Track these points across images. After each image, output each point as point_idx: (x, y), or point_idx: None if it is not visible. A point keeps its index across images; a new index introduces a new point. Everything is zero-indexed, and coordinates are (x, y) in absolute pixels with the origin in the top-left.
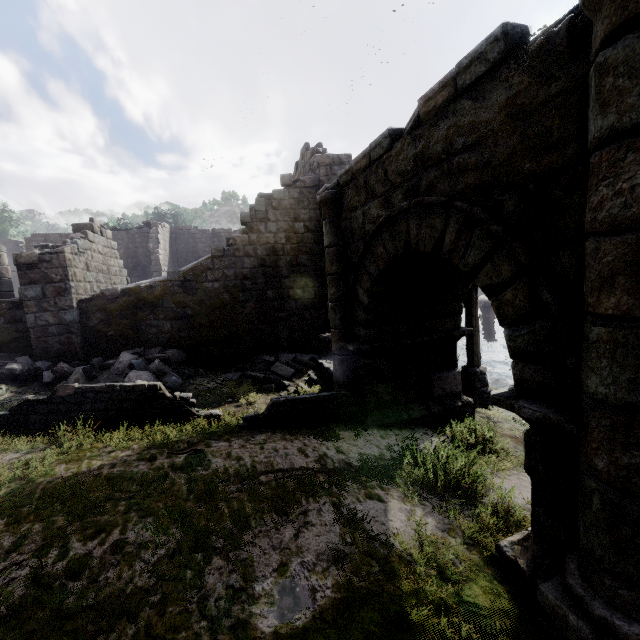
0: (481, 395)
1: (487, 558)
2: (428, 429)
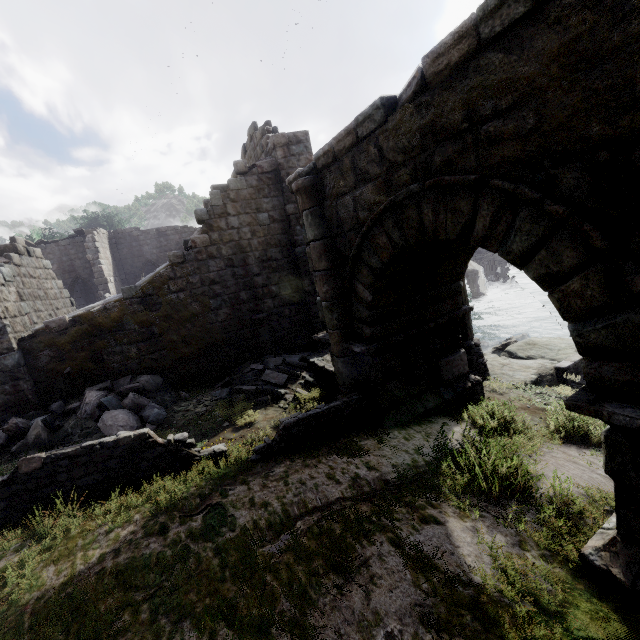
0: (478, 367)
1: (572, 570)
2: (445, 418)
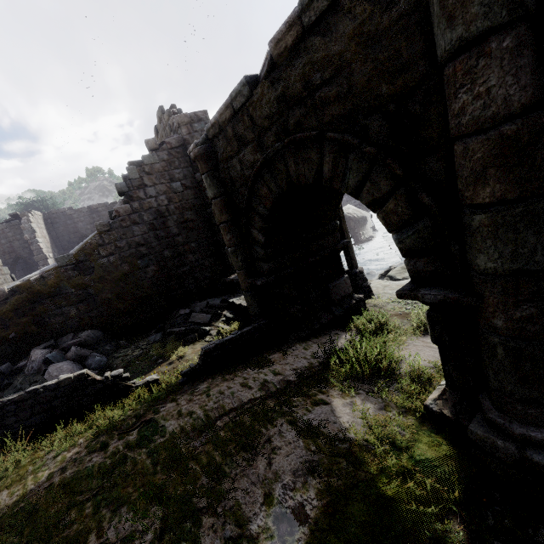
0: (364, 289)
1: (420, 418)
2: (337, 329)
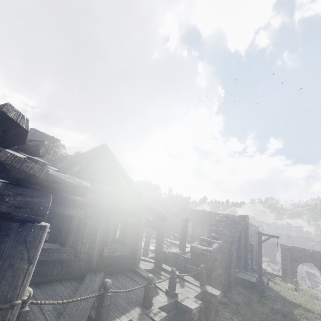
0: None
1: None
2: None
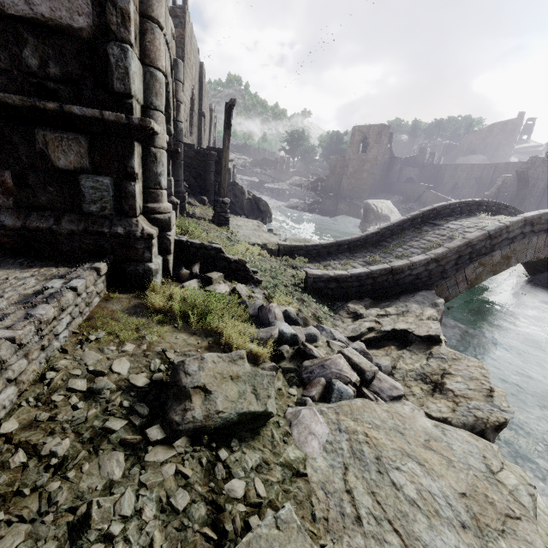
0: (220, 218)
1: None
2: None
